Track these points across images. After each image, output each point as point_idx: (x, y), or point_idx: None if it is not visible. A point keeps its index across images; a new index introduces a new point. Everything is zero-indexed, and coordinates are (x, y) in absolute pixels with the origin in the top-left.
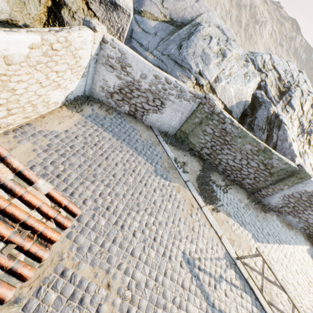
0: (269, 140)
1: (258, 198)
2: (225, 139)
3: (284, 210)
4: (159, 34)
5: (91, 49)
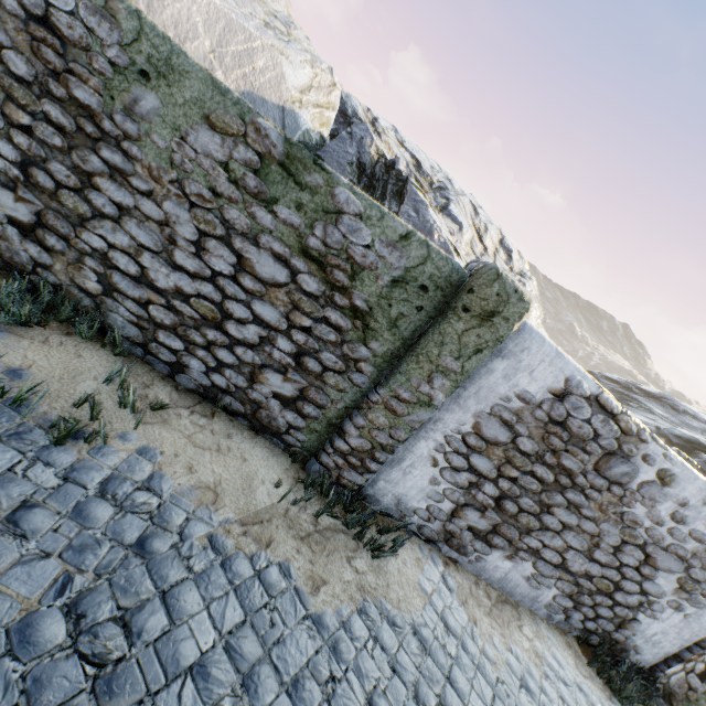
0: None
1: (344, 478)
2: (78, 102)
3: (468, 525)
4: None
5: None
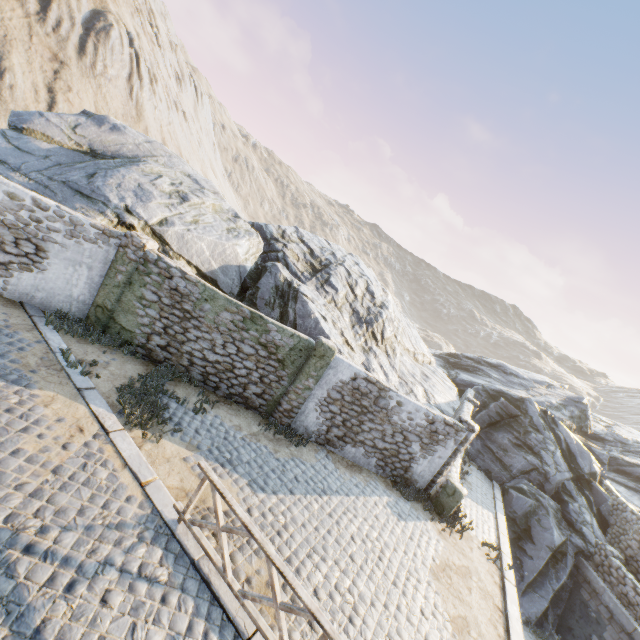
0: (285, 319)
1: (283, 421)
2: (185, 309)
3: (334, 435)
4: (55, 159)
5: None
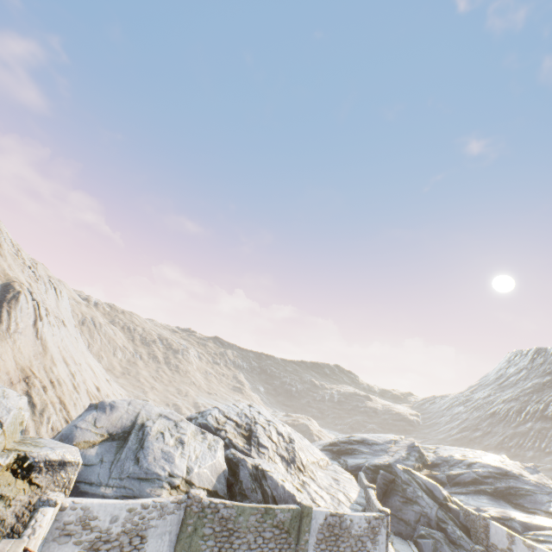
0: (266, 496)
1: None
2: (229, 528)
3: None
4: (107, 459)
5: (46, 528)
